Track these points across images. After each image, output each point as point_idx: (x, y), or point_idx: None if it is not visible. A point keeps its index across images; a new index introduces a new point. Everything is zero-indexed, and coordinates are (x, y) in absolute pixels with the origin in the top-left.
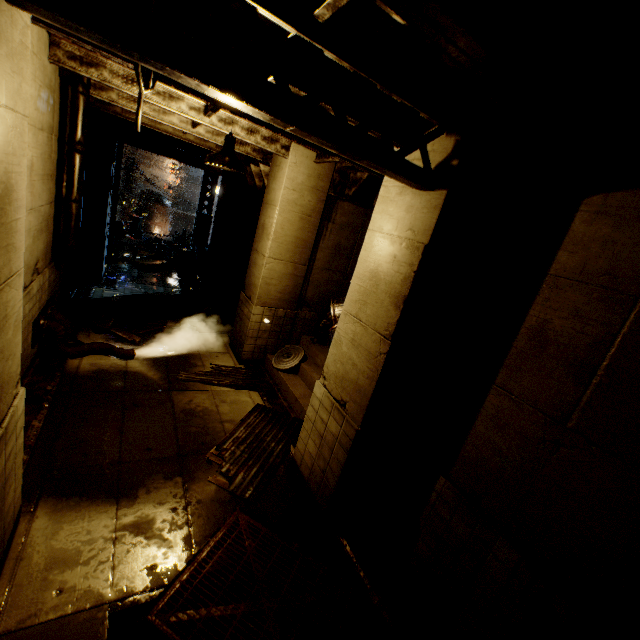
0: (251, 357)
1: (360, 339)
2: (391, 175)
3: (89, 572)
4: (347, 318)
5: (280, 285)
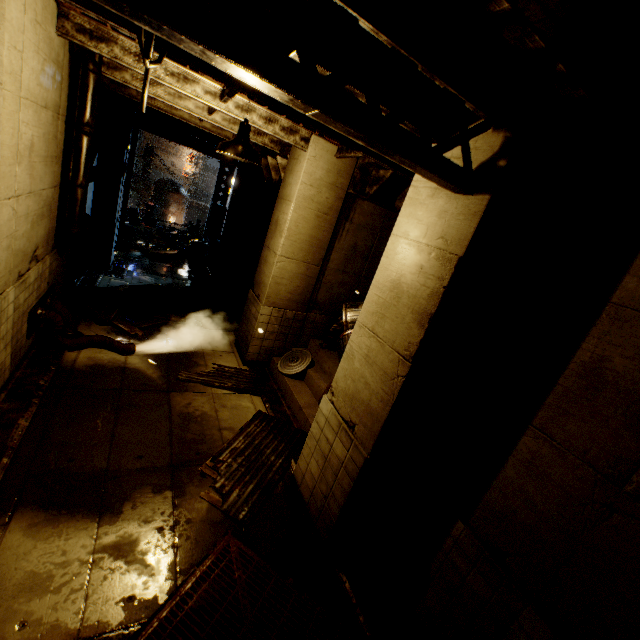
0: (256, 359)
1: (375, 356)
2: (426, 174)
3: (59, 602)
4: (362, 331)
5: (291, 285)
